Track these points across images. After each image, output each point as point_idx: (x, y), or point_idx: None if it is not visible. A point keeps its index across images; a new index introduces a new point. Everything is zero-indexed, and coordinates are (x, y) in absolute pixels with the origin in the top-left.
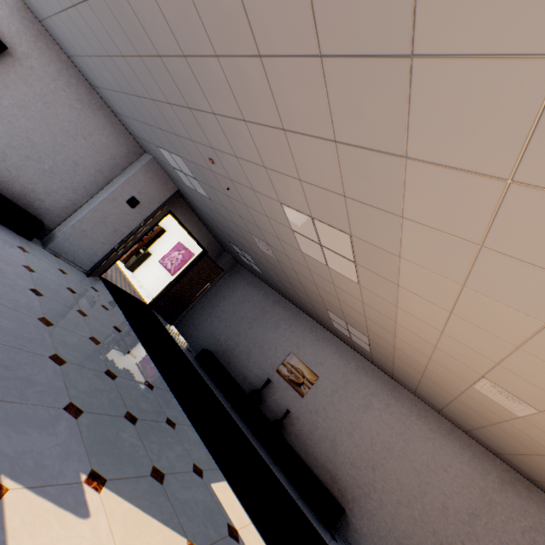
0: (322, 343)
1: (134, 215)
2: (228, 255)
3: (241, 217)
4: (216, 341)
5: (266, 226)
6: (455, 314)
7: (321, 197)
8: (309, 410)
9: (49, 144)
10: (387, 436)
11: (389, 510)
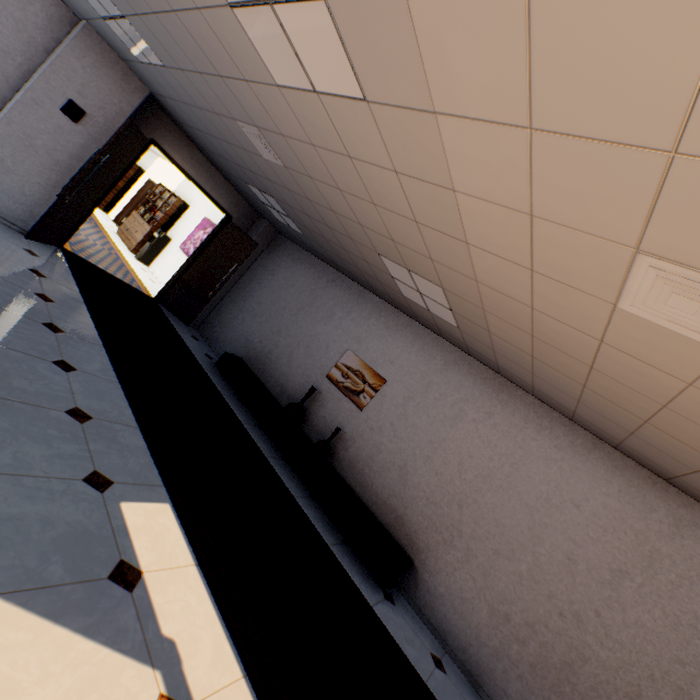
0: (394, 333)
1: (82, 138)
2: (264, 222)
3: (201, 75)
4: (248, 344)
5: (219, 53)
6: None
7: None
8: (370, 427)
9: None
10: (484, 459)
11: (481, 563)
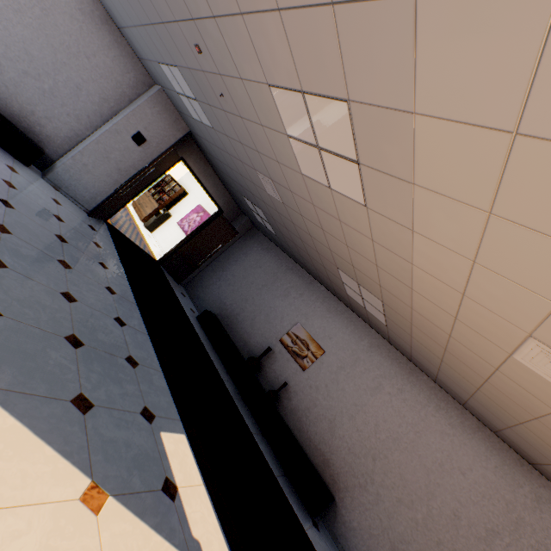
0: (333, 316)
1: (140, 155)
2: (245, 218)
3: (242, 144)
4: (222, 305)
5: (264, 144)
6: (496, 214)
7: (306, 34)
8: (309, 385)
9: (49, 60)
10: (395, 425)
11: (386, 507)
